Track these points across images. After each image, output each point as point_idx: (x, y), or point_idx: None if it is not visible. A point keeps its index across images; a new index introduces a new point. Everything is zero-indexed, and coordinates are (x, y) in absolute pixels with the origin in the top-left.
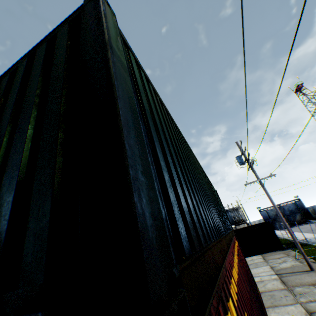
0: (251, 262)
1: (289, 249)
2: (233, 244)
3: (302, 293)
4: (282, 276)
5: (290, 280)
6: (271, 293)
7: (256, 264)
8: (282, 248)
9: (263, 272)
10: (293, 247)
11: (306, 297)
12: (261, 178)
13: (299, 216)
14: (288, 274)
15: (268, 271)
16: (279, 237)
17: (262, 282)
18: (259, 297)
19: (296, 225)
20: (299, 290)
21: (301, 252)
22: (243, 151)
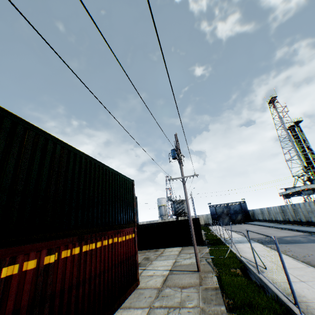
0: (167, 253)
1: (209, 245)
2: (66, 244)
3: (165, 295)
4: (171, 273)
5: (172, 278)
6: (143, 291)
7: (167, 257)
8: (203, 244)
9: (163, 266)
10: (212, 244)
11: (163, 301)
12: (185, 176)
13: (241, 216)
14: (178, 272)
15: (168, 266)
16: (214, 232)
17: (151, 277)
18: (121, 296)
19: (236, 223)
20: (166, 292)
21: (195, 253)
22: (178, 145)
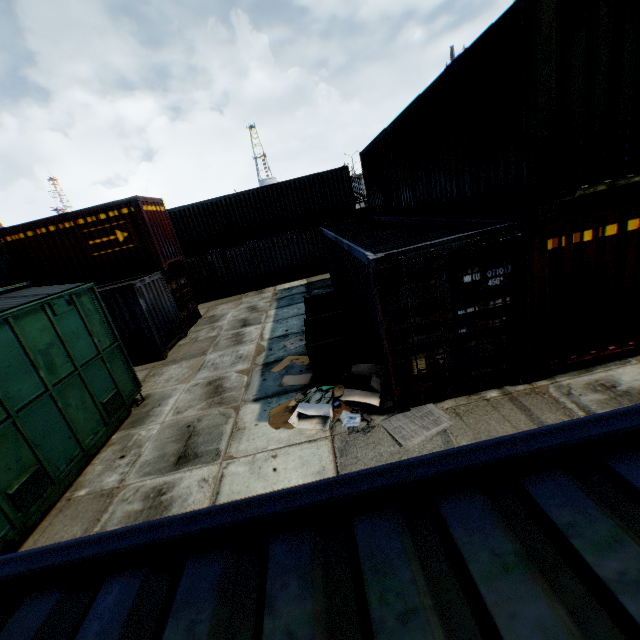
0: None
1: None
2: None
3: None
4: None
5: None
6: None
7: None
8: None
9: None
10: None
11: None
12: None
13: None
14: None
15: None
16: None
17: None
18: None
19: None
20: None
21: None
22: None
